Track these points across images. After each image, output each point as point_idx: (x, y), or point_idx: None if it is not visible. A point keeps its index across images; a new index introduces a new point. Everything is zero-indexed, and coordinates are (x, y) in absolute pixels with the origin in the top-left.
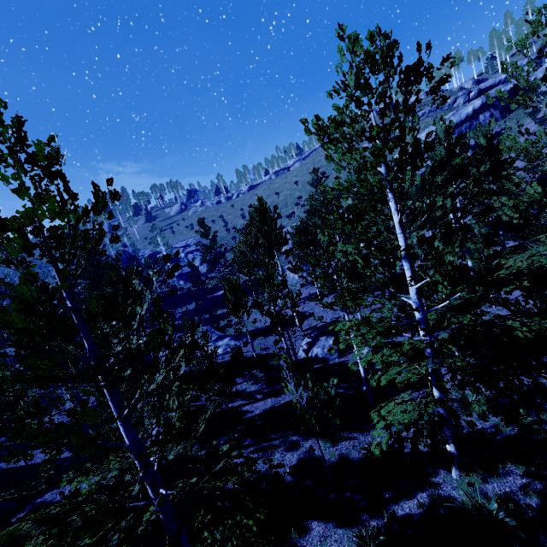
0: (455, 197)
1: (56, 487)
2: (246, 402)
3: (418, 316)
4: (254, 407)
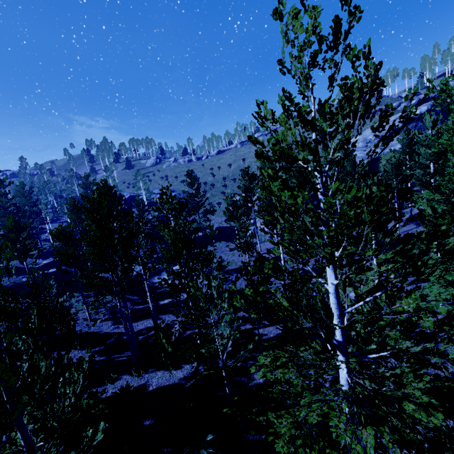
0: (433, 177)
1: (97, 386)
2: (256, 326)
3: None
4: (266, 331)
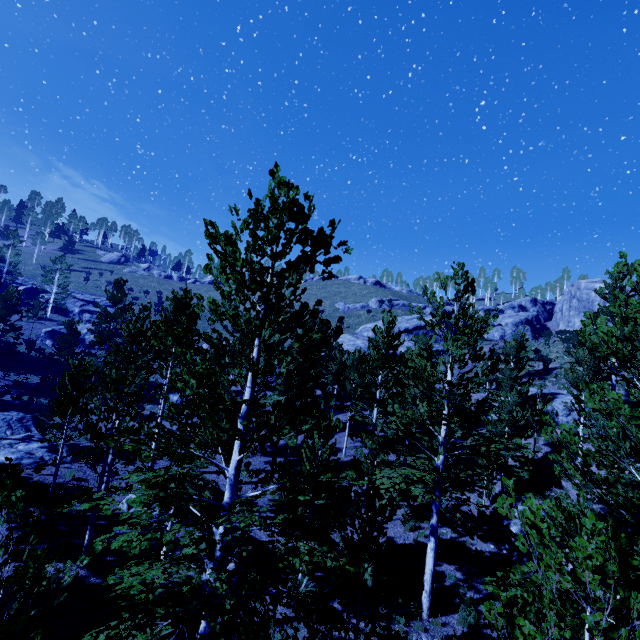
0: (377, 388)
1: None
2: None
3: (226, 499)
4: None
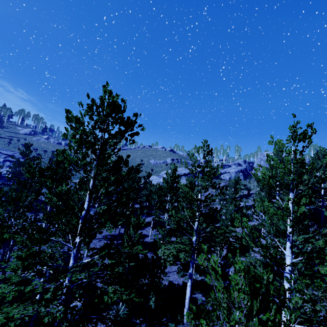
0: (167, 203)
1: None
2: None
3: (70, 264)
4: None
